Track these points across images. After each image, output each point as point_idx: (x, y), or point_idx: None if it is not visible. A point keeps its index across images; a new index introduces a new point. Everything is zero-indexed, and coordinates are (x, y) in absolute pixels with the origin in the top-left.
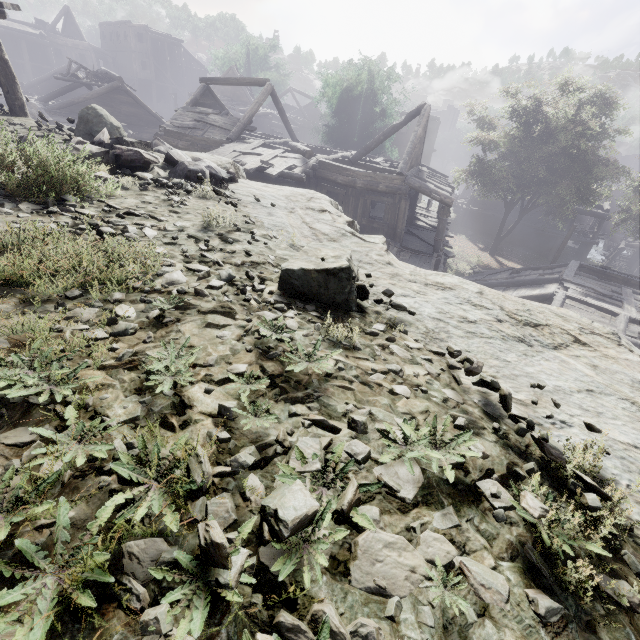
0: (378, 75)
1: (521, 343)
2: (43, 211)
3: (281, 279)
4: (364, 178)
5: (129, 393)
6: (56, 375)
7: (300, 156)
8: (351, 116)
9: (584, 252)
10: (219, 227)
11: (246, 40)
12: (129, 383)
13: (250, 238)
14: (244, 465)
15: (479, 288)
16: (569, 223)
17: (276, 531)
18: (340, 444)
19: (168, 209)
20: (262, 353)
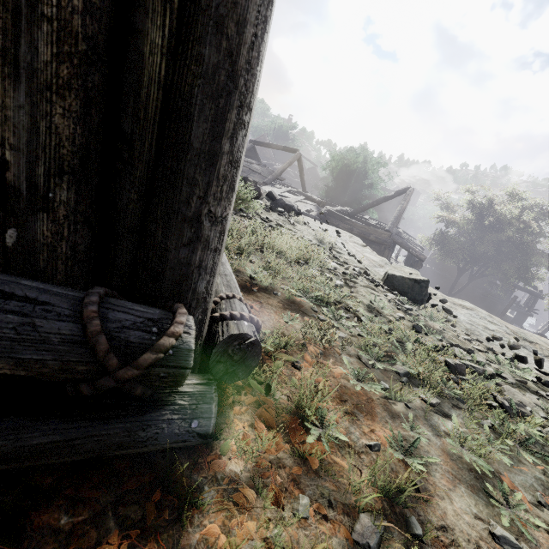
0: (371, 160)
1: (524, 348)
2: (237, 214)
3: (387, 279)
4: (360, 228)
5: (366, 311)
6: (339, 295)
7: (315, 204)
8: (346, 183)
9: (520, 320)
10: (327, 243)
11: (276, 119)
12: (362, 307)
13: (346, 253)
14: (442, 348)
15: (488, 313)
16: (508, 294)
17: (474, 370)
18: (474, 354)
19: (291, 226)
20: (404, 312)
